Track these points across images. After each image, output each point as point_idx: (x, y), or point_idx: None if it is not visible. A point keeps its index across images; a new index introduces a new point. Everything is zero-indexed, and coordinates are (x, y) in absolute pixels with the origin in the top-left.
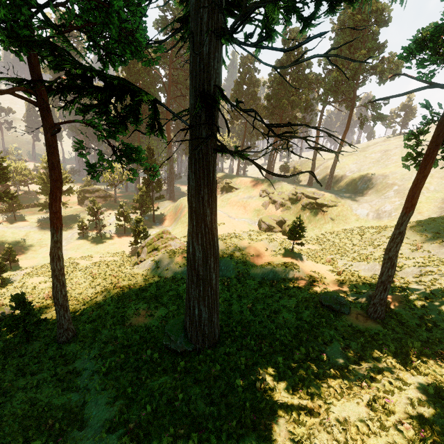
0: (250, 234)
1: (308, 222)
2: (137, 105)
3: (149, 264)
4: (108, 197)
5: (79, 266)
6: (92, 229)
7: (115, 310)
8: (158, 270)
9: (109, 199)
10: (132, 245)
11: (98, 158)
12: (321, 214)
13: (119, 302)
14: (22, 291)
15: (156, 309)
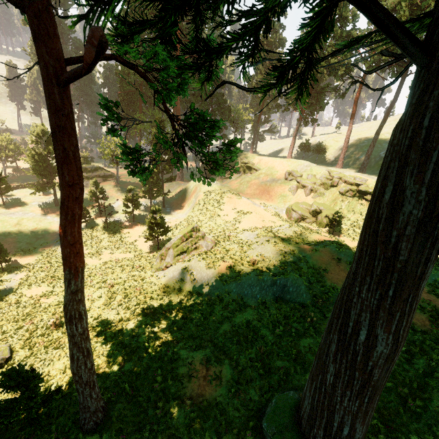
0: (295, 231)
1: (347, 212)
2: (272, 9)
3: (180, 273)
4: (109, 176)
5: (87, 269)
6: (95, 216)
7: (159, 364)
8: (195, 284)
9: (110, 179)
10: (148, 240)
11: (158, 140)
12: (364, 203)
13: (161, 347)
14: (19, 363)
15: (219, 363)
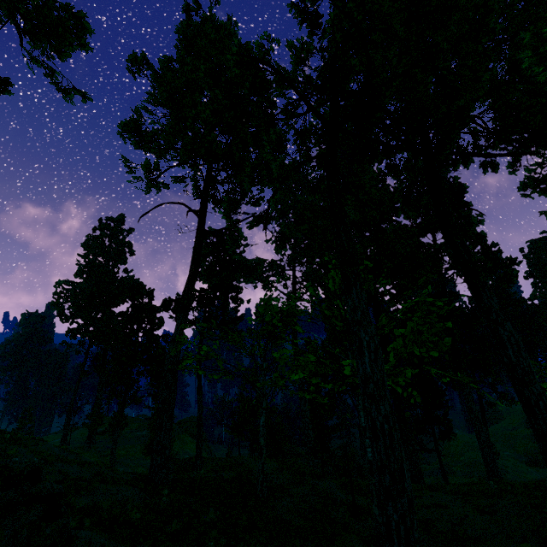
0: None
1: None
2: None
3: None
4: None
5: None
6: None
7: None
8: None
9: None
10: None
11: None
12: None
13: None
14: None
15: None
